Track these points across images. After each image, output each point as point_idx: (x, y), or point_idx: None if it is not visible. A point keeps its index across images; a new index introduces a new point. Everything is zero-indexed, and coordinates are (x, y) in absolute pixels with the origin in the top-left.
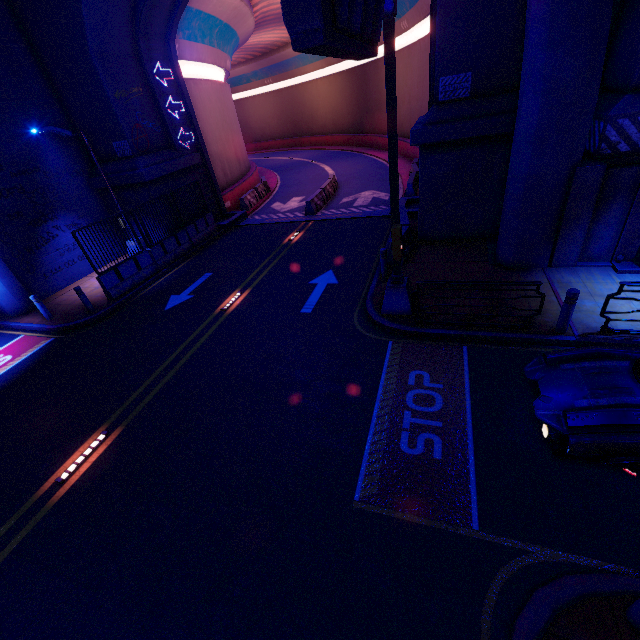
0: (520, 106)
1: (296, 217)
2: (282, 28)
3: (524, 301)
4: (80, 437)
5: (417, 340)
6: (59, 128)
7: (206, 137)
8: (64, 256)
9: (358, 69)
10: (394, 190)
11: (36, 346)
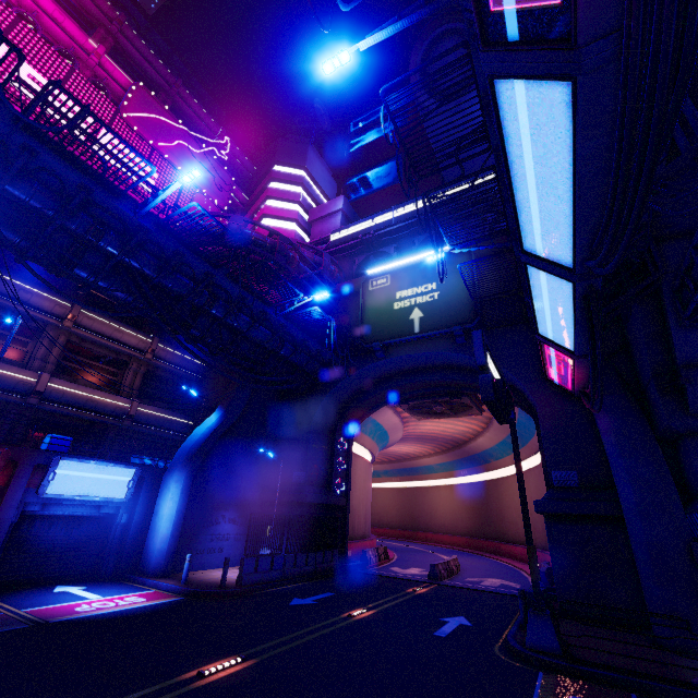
0: (618, 489)
1: (418, 578)
2: (417, 445)
3: (697, 673)
4: (216, 656)
5: (572, 677)
6: (274, 452)
7: (350, 492)
8: (212, 542)
9: (478, 483)
10: (525, 515)
11: (168, 598)
